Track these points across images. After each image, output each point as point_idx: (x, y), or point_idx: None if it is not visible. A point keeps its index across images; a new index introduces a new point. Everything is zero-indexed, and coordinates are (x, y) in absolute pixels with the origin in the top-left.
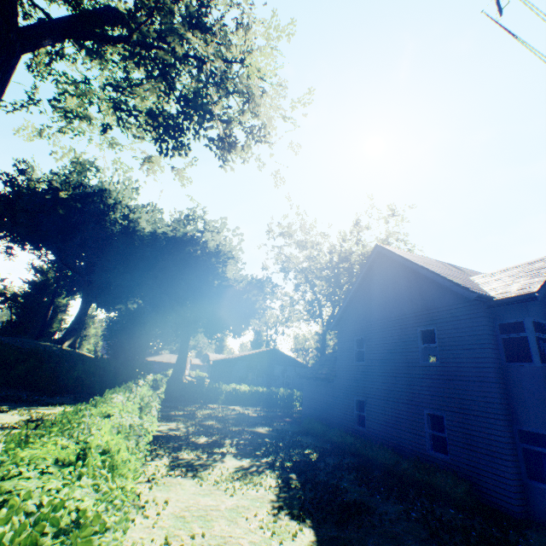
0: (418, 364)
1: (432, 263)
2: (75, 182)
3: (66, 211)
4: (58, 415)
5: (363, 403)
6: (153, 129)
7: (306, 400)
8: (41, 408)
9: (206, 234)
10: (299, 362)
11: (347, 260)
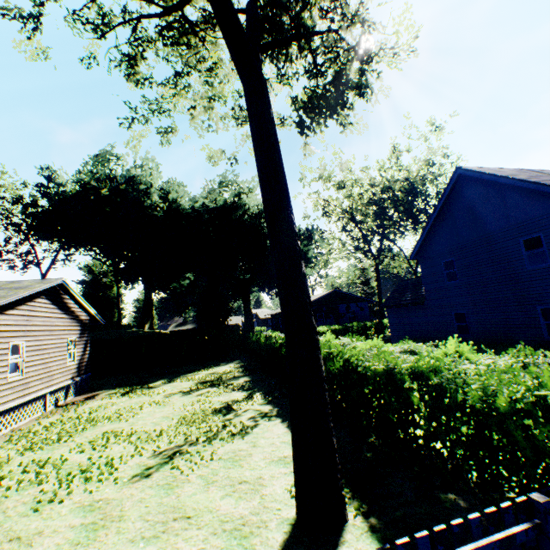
0: (524, 270)
1: (518, 173)
2: (104, 177)
3: (110, 207)
4: (348, 353)
5: (462, 315)
6: (314, 115)
7: (393, 326)
8: (189, 375)
9: (242, 197)
10: (359, 297)
11: (390, 190)
